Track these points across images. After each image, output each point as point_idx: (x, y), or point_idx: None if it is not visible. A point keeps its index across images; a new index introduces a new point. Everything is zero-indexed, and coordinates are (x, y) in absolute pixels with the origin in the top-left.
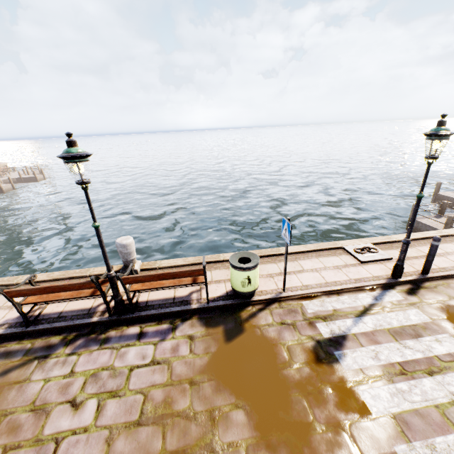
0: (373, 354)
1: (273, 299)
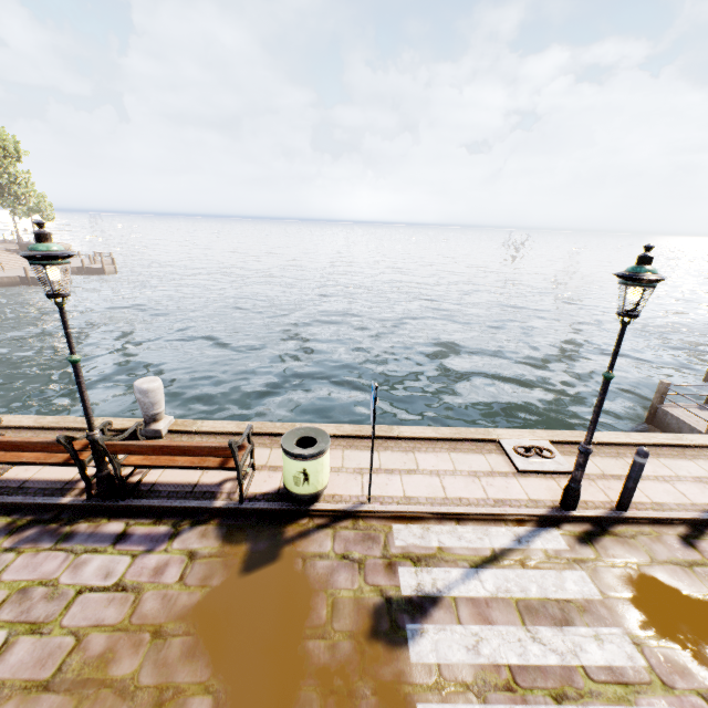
0: (472, 641)
1: (347, 512)
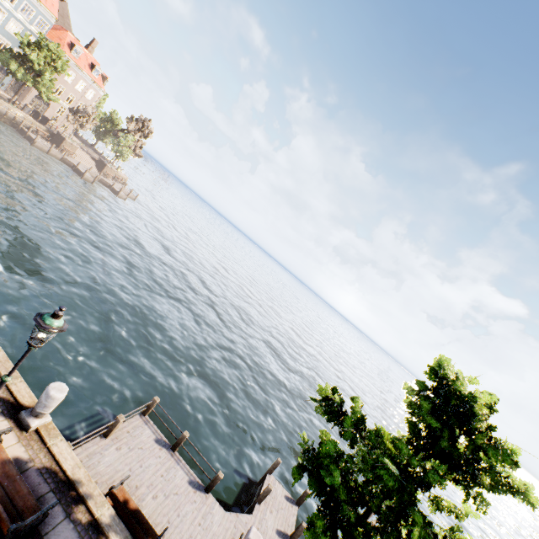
0: None
1: None
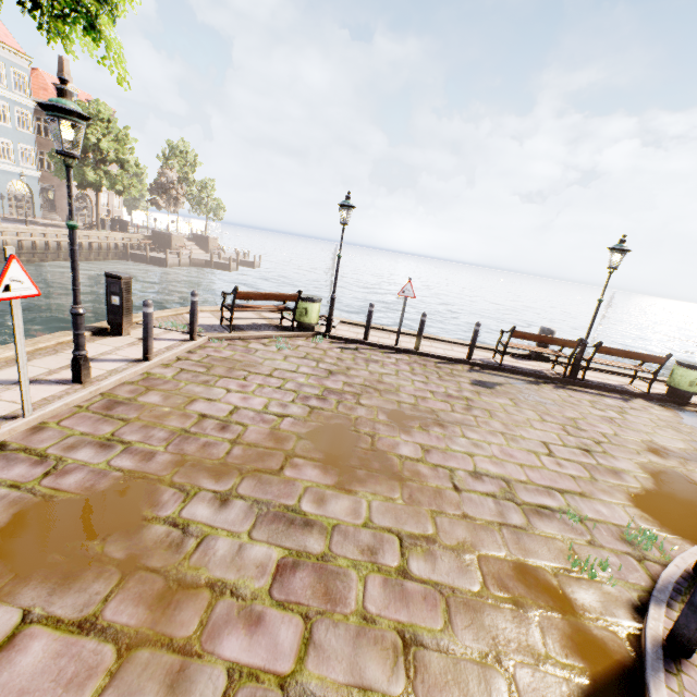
0: None
1: None
